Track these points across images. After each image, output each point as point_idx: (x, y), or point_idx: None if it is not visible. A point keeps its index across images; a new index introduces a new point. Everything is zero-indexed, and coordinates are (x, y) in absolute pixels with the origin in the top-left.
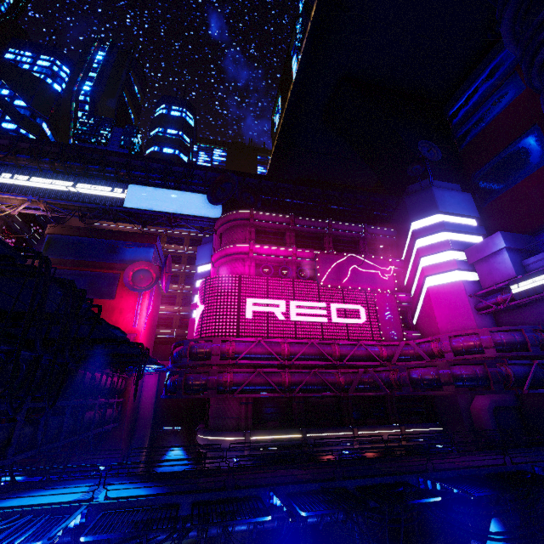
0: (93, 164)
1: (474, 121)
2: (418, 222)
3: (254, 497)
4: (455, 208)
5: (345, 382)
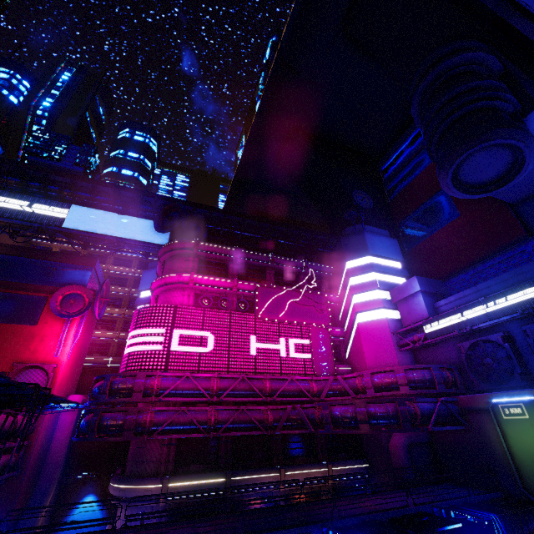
0: (33, 181)
1: (400, 178)
2: (352, 261)
3: None
4: (383, 251)
5: (273, 419)
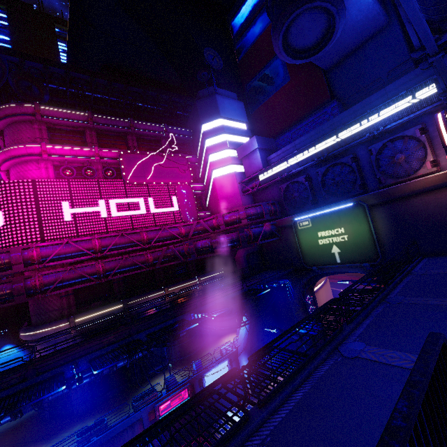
0: None
1: (247, 36)
2: (207, 124)
3: (57, 375)
4: (232, 114)
5: (153, 259)
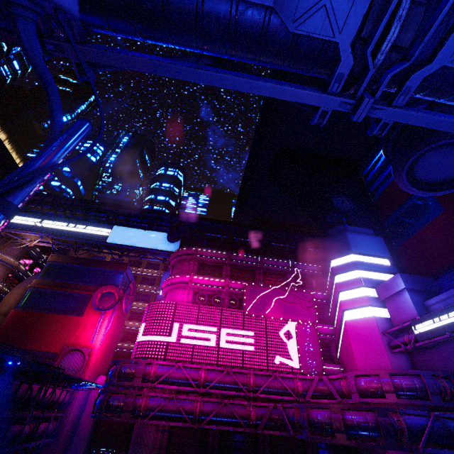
0: (90, 212)
1: (380, 180)
2: (336, 260)
3: None
4: (367, 249)
5: (256, 416)
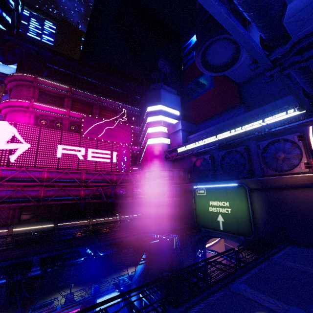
0: None
1: (191, 56)
2: (151, 107)
3: None
4: (170, 103)
5: (85, 194)
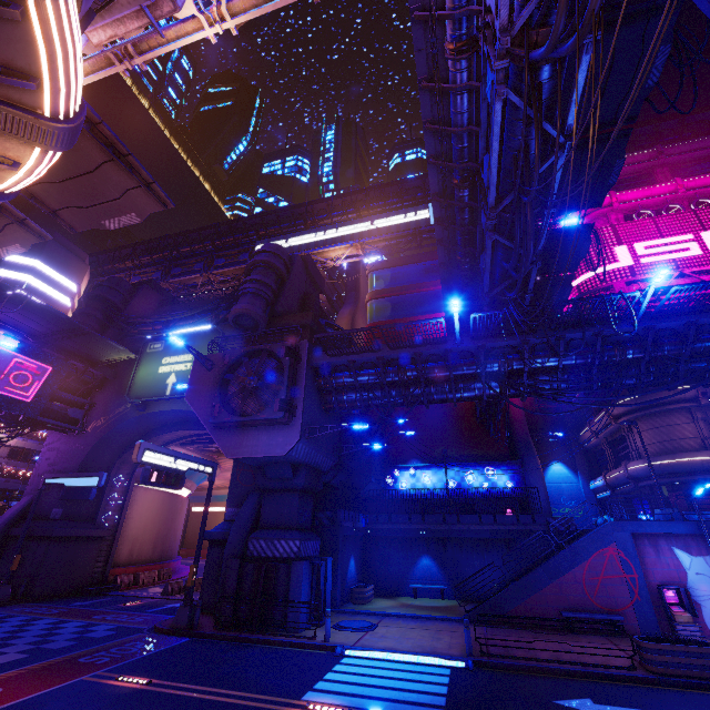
0: (395, 195)
1: None
2: None
3: None
4: None
5: None
